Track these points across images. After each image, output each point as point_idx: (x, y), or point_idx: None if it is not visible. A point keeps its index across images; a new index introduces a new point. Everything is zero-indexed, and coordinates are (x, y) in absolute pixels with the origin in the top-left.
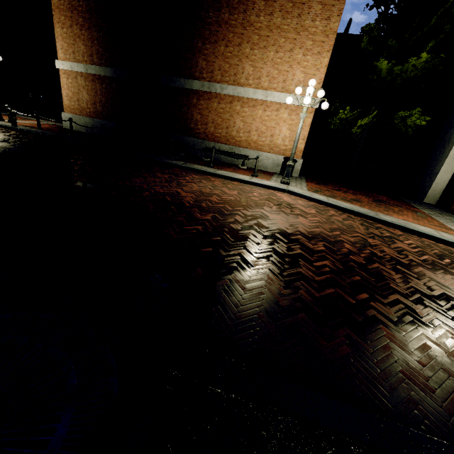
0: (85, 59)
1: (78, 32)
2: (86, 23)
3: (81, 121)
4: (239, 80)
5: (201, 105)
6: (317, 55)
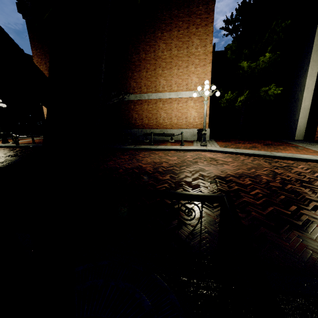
0: None
1: None
2: None
3: None
4: (158, 89)
5: (136, 108)
6: (203, 66)
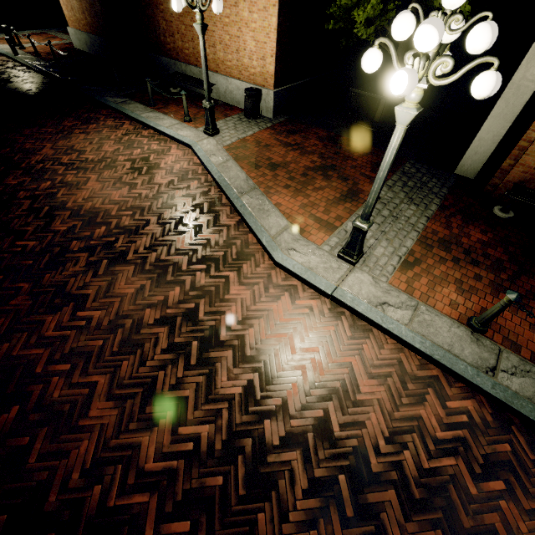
0: None
1: None
2: None
3: (82, 38)
4: None
5: (161, 4)
6: None
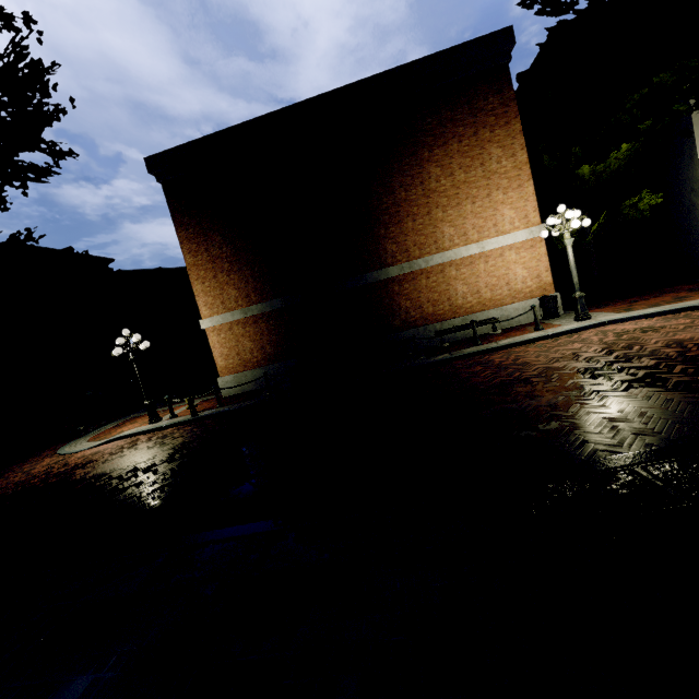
0: (240, 304)
1: (225, 279)
2: (235, 265)
3: (249, 377)
4: (442, 245)
5: (406, 289)
6: (518, 189)
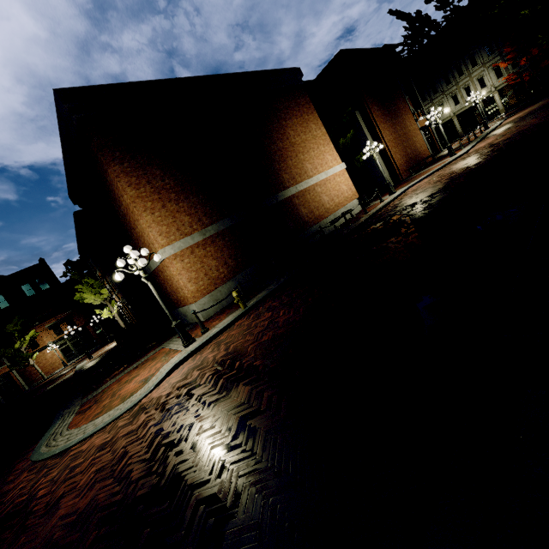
0: (195, 228)
1: (174, 207)
2: (180, 195)
3: (223, 292)
4: (309, 174)
5: (302, 202)
6: (328, 145)
